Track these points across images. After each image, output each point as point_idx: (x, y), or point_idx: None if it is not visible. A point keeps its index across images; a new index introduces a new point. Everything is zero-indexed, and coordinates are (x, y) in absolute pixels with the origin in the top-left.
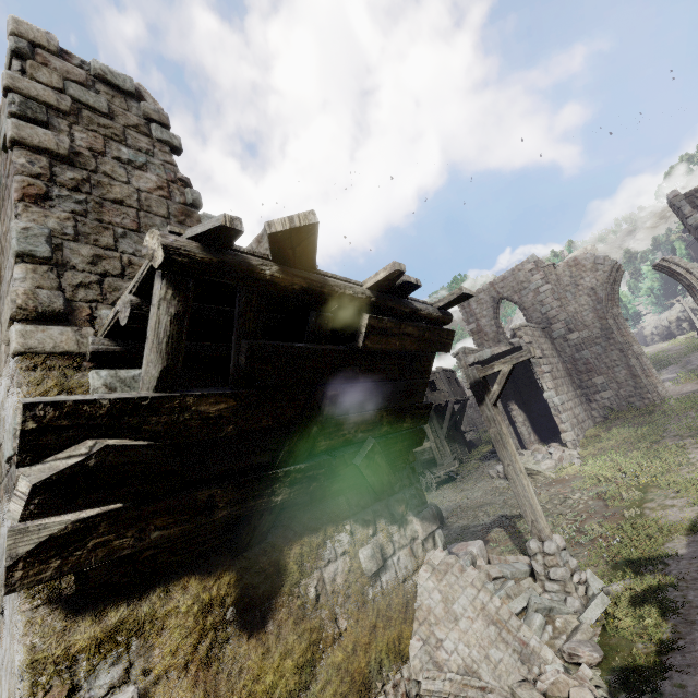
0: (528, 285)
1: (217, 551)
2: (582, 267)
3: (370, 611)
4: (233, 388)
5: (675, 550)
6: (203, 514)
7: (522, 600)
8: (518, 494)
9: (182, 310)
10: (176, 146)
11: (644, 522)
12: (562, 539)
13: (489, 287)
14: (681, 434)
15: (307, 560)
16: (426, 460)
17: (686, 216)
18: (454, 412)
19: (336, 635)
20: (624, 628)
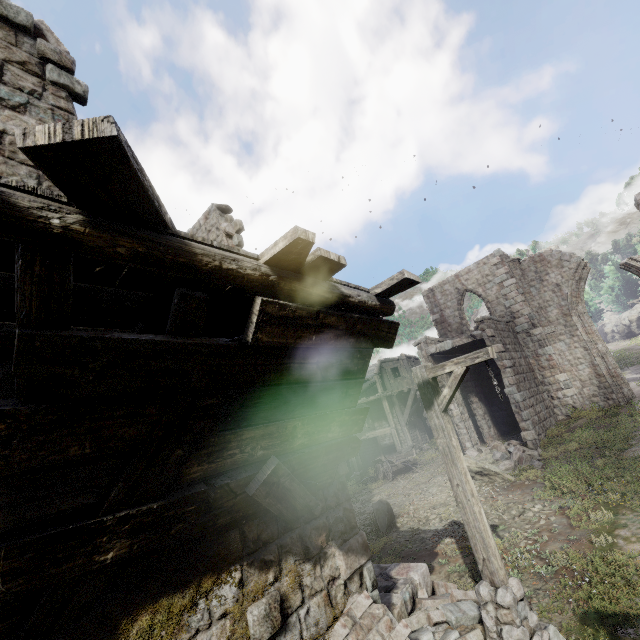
0: (493, 278)
1: None
2: (548, 263)
3: None
4: (5, 403)
5: None
6: None
7: None
8: (468, 523)
9: None
10: (77, 93)
11: (617, 558)
12: (519, 585)
13: (454, 279)
14: None
15: (158, 635)
16: (387, 445)
17: None
18: (416, 399)
19: None
20: None
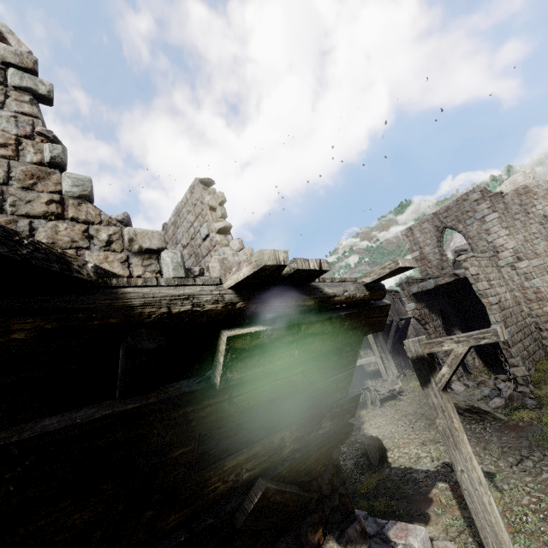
0: (473, 214)
1: None
2: (534, 195)
3: None
4: None
5: None
6: None
7: None
8: (476, 513)
9: None
10: (42, 94)
11: None
12: None
13: (432, 217)
14: None
15: None
16: (372, 371)
17: None
18: (398, 329)
19: None
20: None
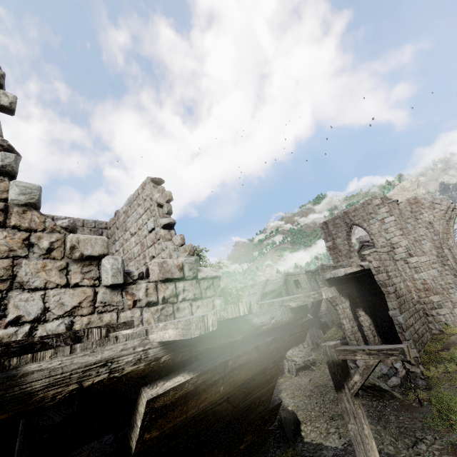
0: (375, 216)
1: None
2: (421, 205)
3: None
4: None
5: None
6: None
7: None
8: None
9: None
10: (3, 105)
11: None
12: None
13: (343, 215)
14: None
15: None
16: None
17: None
18: (313, 304)
19: None
20: None
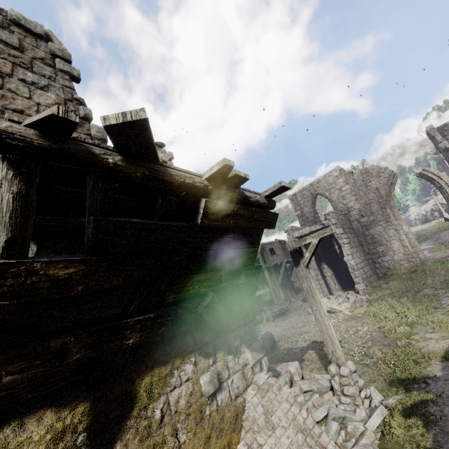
0: (335, 185)
1: (75, 385)
2: (370, 174)
3: (206, 425)
4: (84, 255)
5: (434, 372)
6: (57, 358)
7: (324, 410)
8: (322, 331)
9: (25, 188)
10: (75, 76)
11: (411, 350)
12: (353, 364)
13: (309, 187)
14: (435, 286)
15: (155, 387)
16: (268, 300)
17: (438, 142)
18: (286, 269)
19: (176, 447)
20: (397, 435)
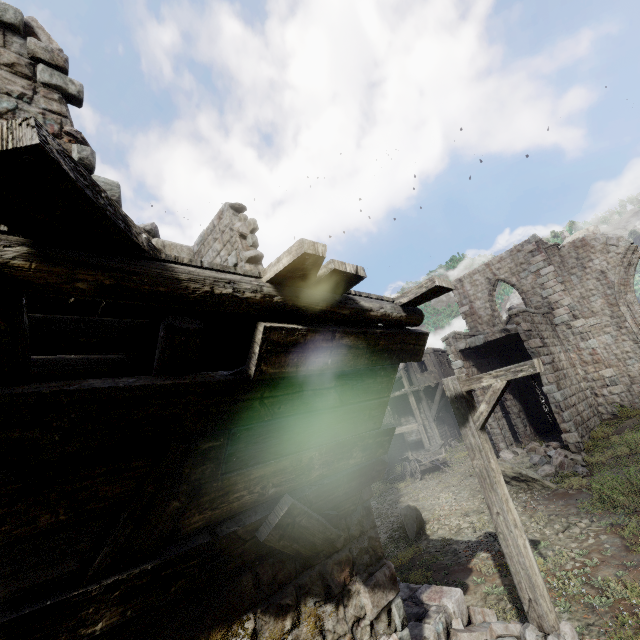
0: (528, 266)
1: None
2: (591, 248)
3: None
4: None
5: None
6: None
7: None
8: (510, 557)
9: None
10: (71, 94)
11: None
12: (573, 632)
13: (484, 268)
14: None
15: None
16: (414, 441)
17: None
18: (444, 394)
19: None
20: None
